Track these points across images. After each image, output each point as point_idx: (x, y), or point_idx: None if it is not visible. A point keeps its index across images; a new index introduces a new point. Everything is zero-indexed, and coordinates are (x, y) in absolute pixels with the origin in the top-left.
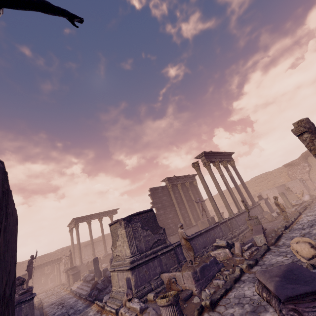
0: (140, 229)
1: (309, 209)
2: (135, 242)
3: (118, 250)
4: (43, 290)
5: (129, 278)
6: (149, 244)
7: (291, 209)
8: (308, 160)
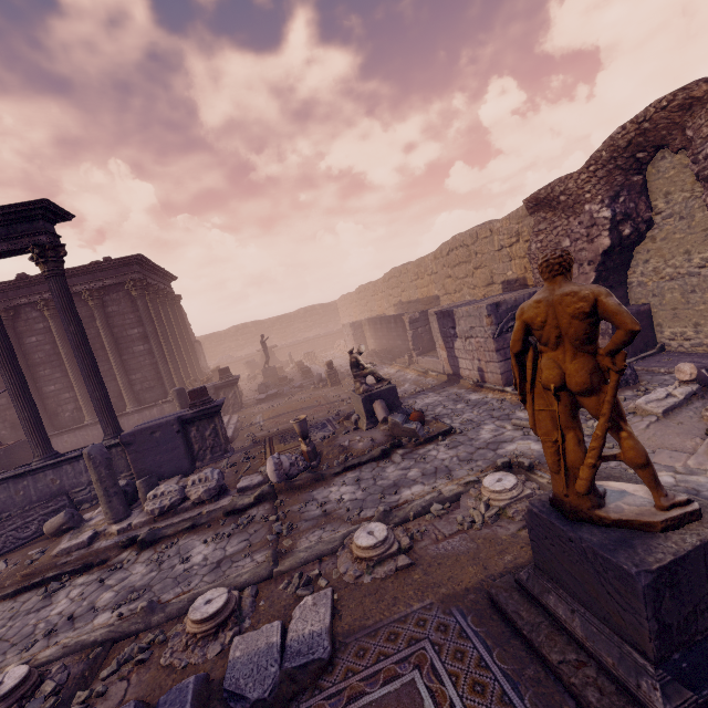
0: None
1: (39, 594)
2: None
3: None
4: None
5: None
6: None
7: (104, 525)
8: (658, 178)
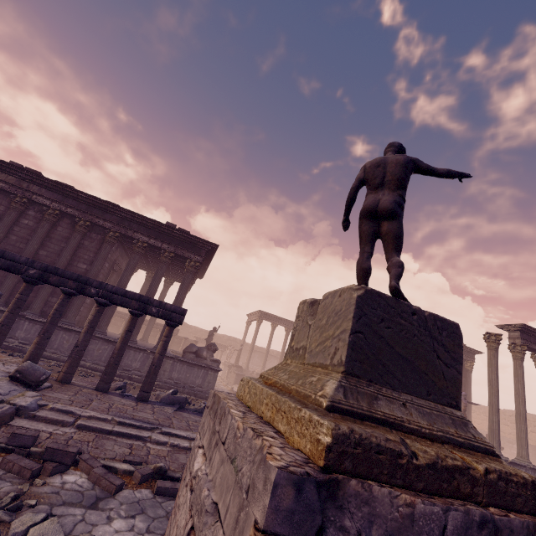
0: None
1: None
2: None
3: None
4: None
5: None
6: None
7: None
8: None
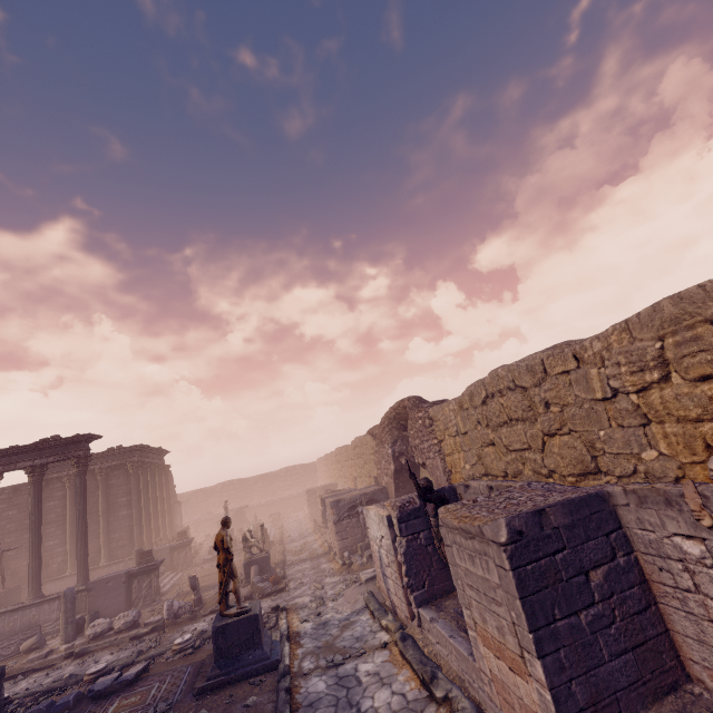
0: None
1: (11, 682)
2: None
3: None
4: None
5: None
6: None
7: (58, 645)
8: None
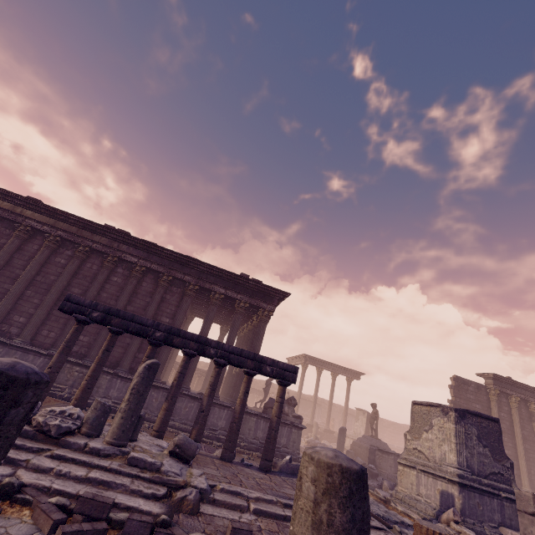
0: (474, 439)
1: None
2: (465, 451)
3: (424, 444)
4: None
5: (450, 493)
6: (485, 469)
7: None
8: None
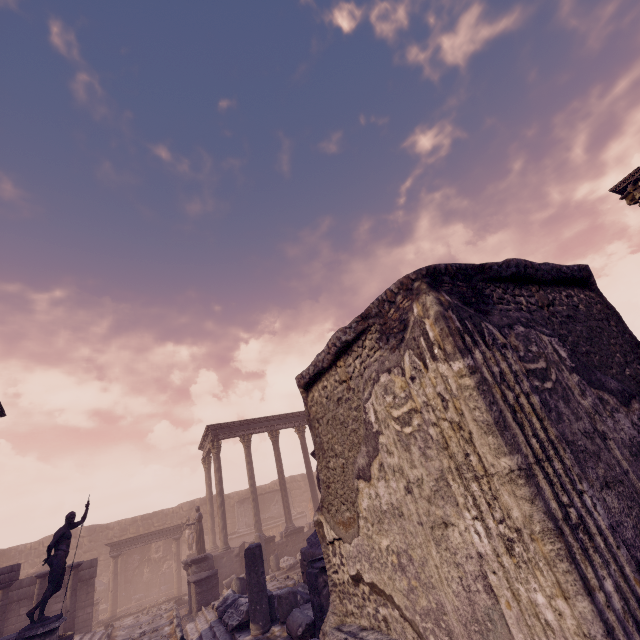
0: (576, 385)
1: None
2: (589, 492)
3: (376, 546)
4: (142, 602)
5: None
6: None
7: None
8: None
